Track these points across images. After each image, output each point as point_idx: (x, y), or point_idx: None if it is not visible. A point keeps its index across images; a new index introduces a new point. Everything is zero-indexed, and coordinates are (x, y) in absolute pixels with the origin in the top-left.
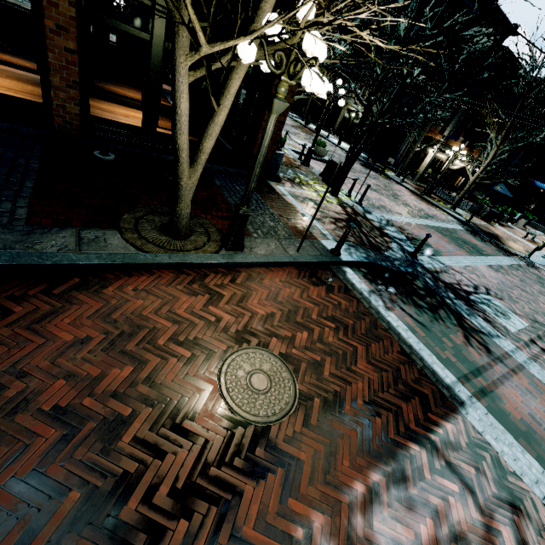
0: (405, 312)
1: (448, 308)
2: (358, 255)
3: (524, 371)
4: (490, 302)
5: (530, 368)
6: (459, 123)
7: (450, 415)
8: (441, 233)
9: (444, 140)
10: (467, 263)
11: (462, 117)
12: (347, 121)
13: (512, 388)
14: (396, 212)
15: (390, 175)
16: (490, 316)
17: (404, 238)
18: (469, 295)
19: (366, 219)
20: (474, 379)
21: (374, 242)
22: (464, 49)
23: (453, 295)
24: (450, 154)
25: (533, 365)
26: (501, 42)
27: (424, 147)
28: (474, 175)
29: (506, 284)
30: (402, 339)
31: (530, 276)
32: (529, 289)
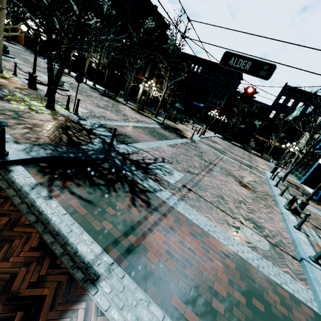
0: (74, 195)
1: (126, 179)
2: (40, 151)
3: (173, 211)
4: (162, 167)
5: (177, 207)
6: (151, 70)
7: (68, 312)
8: (143, 130)
9: (146, 79)
10: (155, 145)
11: (152, 67)
12: (91, 68)
13: (158, 232)
14: (113, 119)
15: (119, 100)
16: (160, 176)
17: (110, 135)
18: (149, 165)
19: (79, 124)
20: (124, 239)
21: (76, 139)
22: (141, 27)
23: (135, 168)
24: (147, 86)
25: (180, 204)
26: (165, 32)
27: (137, 84)
28: (161, 97)
29: (176, 154)
30: (49, 228)
31: (192, 147)
32: (189, 154)
